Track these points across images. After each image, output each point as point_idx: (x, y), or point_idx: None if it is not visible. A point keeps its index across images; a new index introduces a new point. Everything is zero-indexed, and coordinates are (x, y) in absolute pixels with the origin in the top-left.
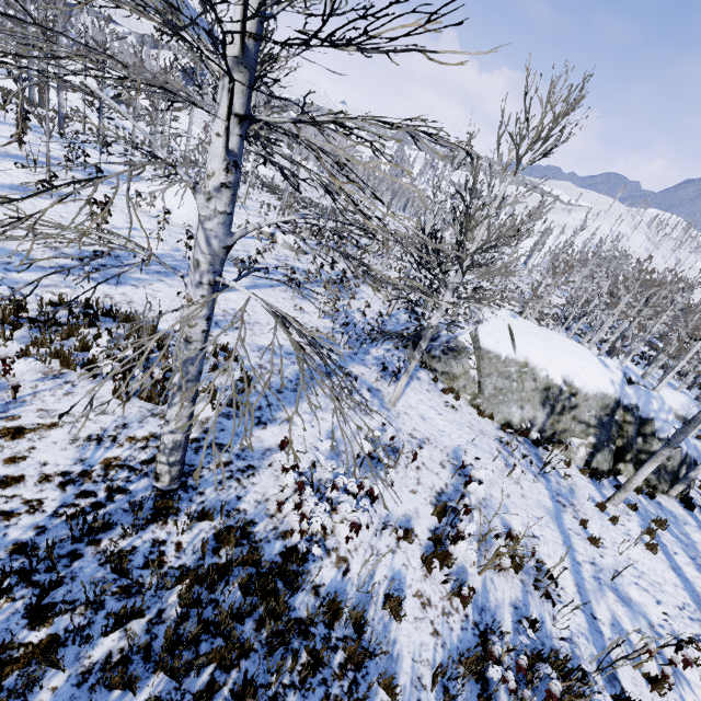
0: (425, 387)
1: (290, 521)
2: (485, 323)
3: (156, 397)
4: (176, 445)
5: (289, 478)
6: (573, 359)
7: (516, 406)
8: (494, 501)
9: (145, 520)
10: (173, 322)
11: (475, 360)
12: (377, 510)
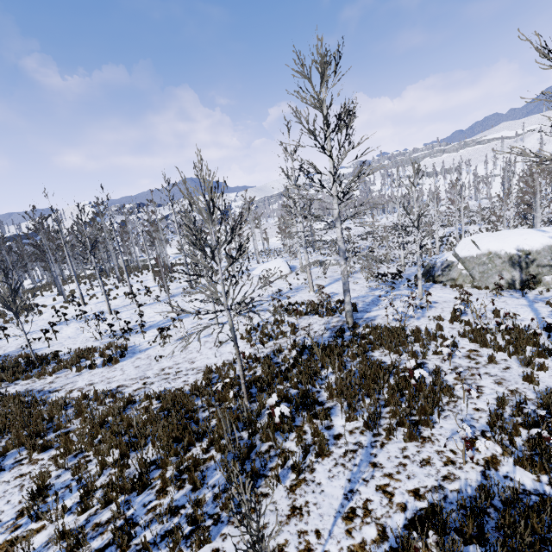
0: (438, 289)
1: (394, 325)
2: (457, 245)
3: (331, 313)
4: (350, 309)
5: (385, 300)
6: (517, 238)
7: (497, 276)
8: (487, 308)
9: (353, 326)
10: (315, 301)
11: (462, 265)
12: (426, 318)
